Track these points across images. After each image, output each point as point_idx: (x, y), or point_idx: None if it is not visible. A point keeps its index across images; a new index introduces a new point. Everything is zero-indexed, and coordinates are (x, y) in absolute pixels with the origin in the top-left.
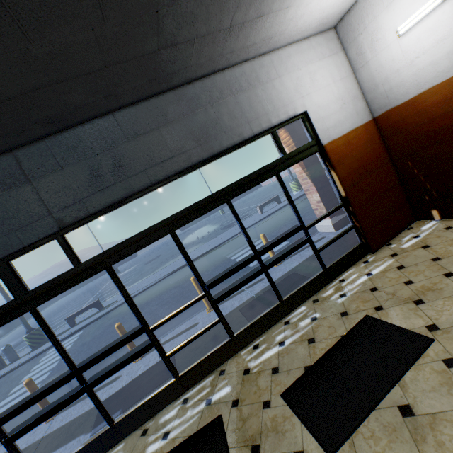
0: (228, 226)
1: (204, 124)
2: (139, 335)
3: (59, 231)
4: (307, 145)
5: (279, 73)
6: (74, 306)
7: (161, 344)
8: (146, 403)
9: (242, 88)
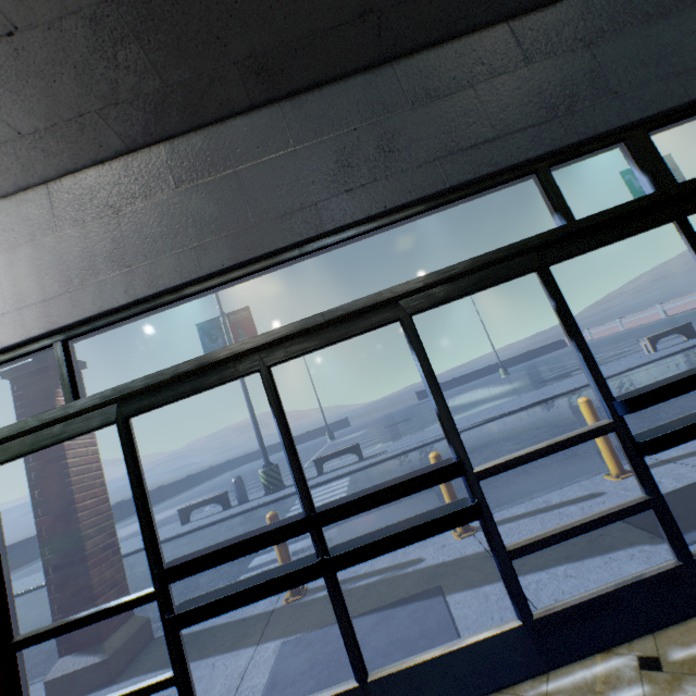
0: (558, 378)
1: None
2: None
3: None
4: None
5: None
6: (285, 466)
7: (670, 459)
8: None
9: None
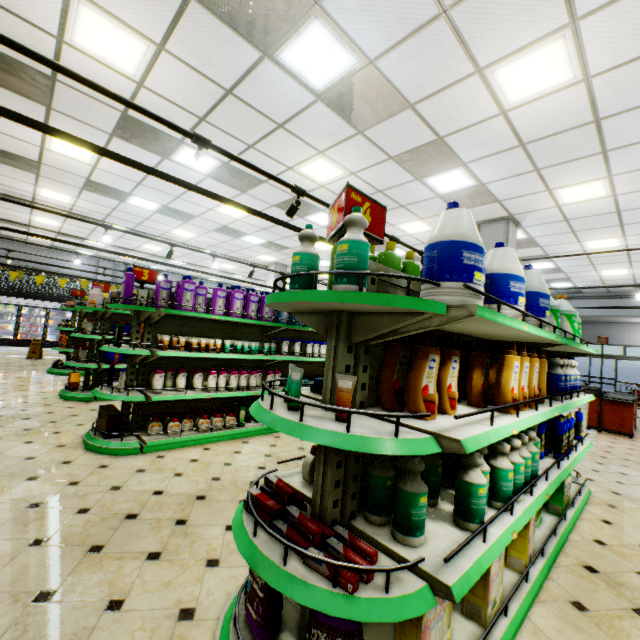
0: None
1: (595, 334)
2: None
3: None
4: (637, 357)
5: (639, 331)
6: None
7: None
8: None
9: (618, 330)
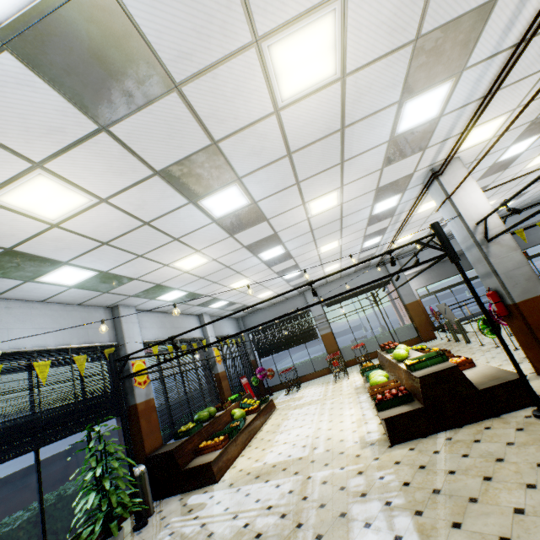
0: None
1: None
2: None
3: None
4: None
5: None
6: None
7: None
8: None
9: None
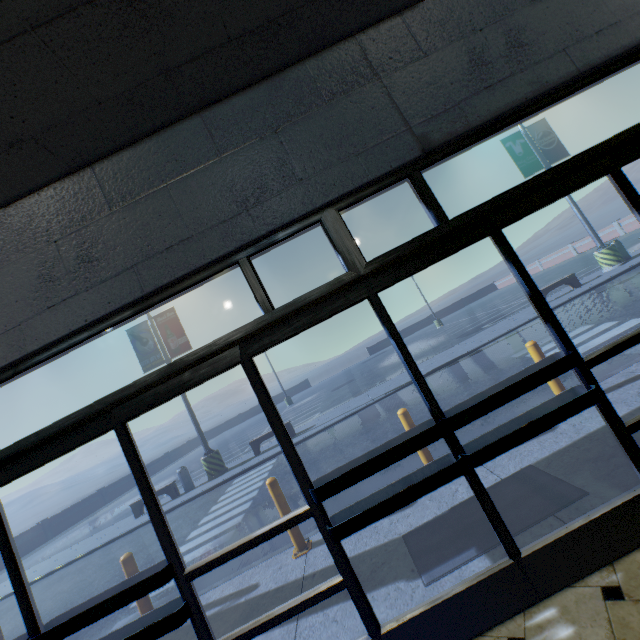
0: (471, 332)
1: None
2: (571, 368)
3: (415, 163)
4: None
5: None
6: (243, 439)
7: None
8: (587, 527)
9: None
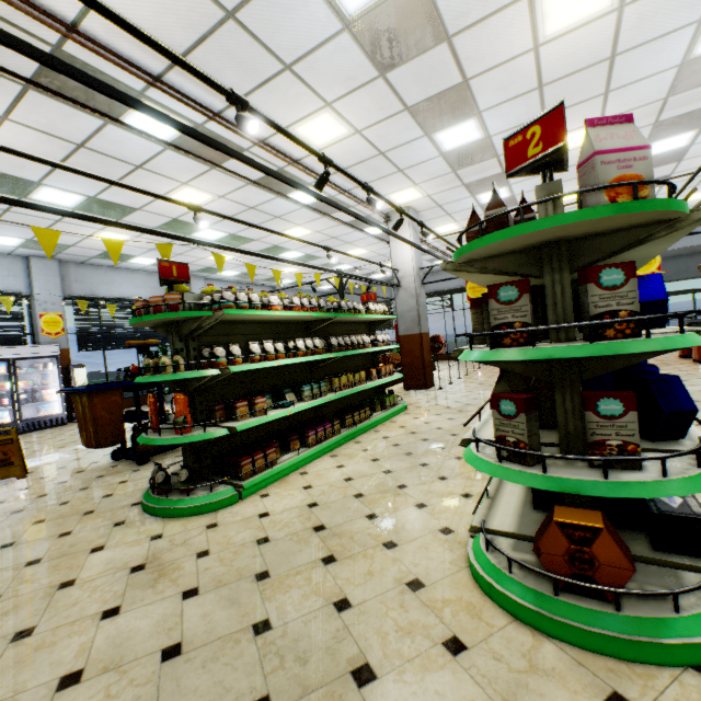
0: None
1: None
2: None
3: None
4: None
5: None
6: None
7: None
8: None
9: None
